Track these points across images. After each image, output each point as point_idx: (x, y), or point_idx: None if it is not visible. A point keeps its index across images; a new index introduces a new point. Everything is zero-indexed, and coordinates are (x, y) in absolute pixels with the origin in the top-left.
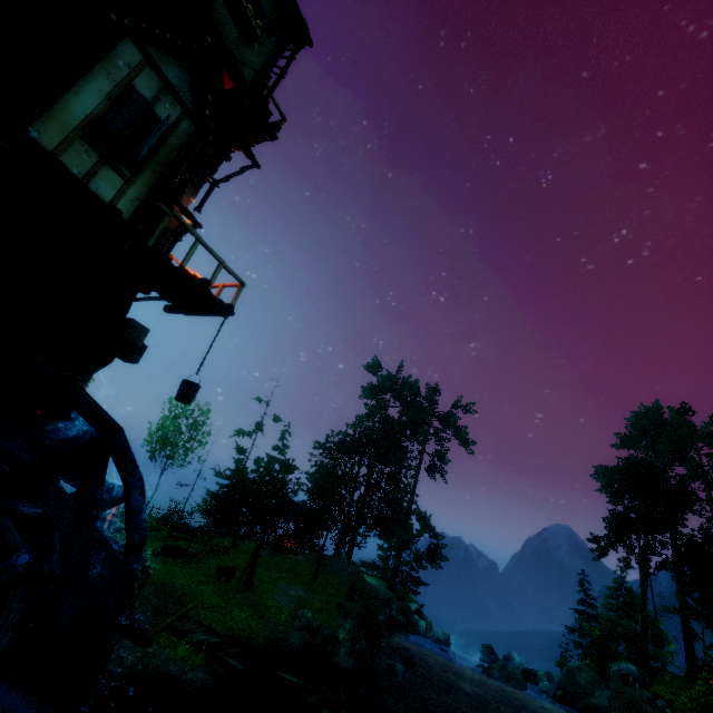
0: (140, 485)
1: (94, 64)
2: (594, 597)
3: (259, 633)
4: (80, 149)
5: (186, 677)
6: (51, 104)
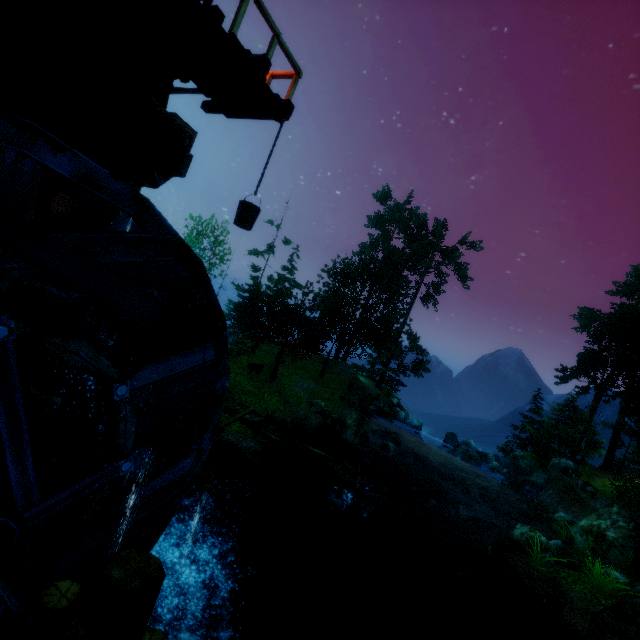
0: (221, 320)
1: None
2: (542, 409)
3: (286, 414)
4: None
5: (242, 445)
6: None
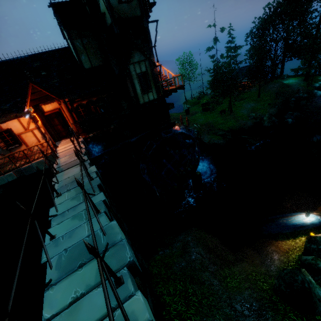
0: (191, 136)
1: (133, 81)
2: None
3: (236, 126)
4: (144, 96)
5: (219, 143)
6: (138, 97)
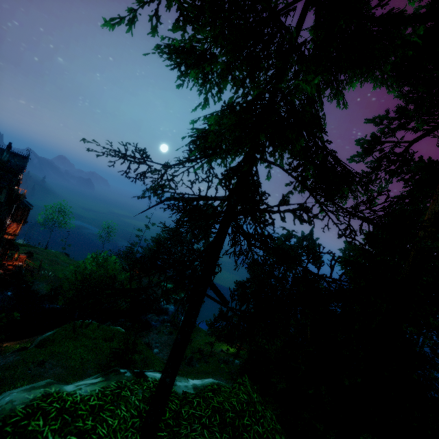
0: None
1: None
2: None
3: None
4: None
5: (41, 292)
6: None
